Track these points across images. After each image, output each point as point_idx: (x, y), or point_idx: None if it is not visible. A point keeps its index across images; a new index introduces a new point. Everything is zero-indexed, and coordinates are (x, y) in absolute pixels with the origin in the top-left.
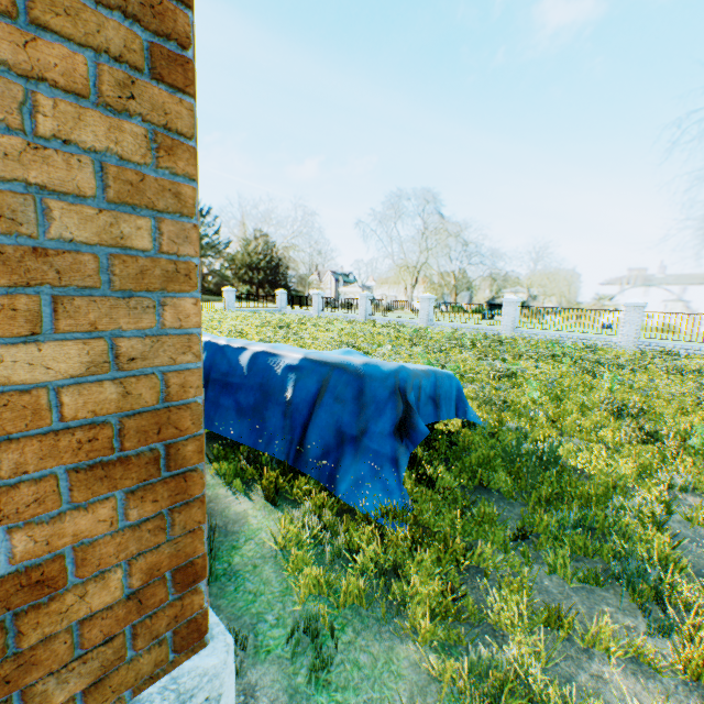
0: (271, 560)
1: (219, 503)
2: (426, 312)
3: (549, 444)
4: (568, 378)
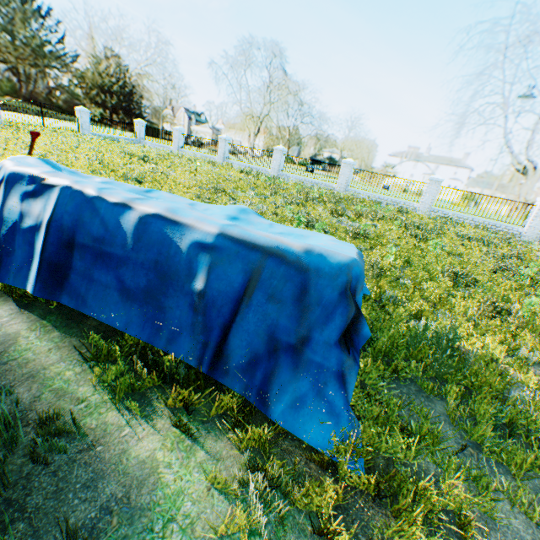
0: None
1: (110, 444)
2: (278, 163)
3: (456, 334)
4: (402, 241)
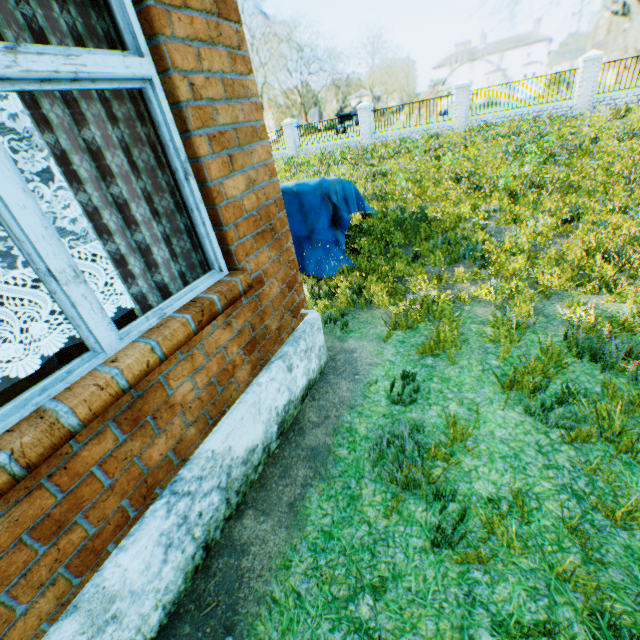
0: None
1: None
2: (292, 140)
3: (421, 207)
4: (422, 166)
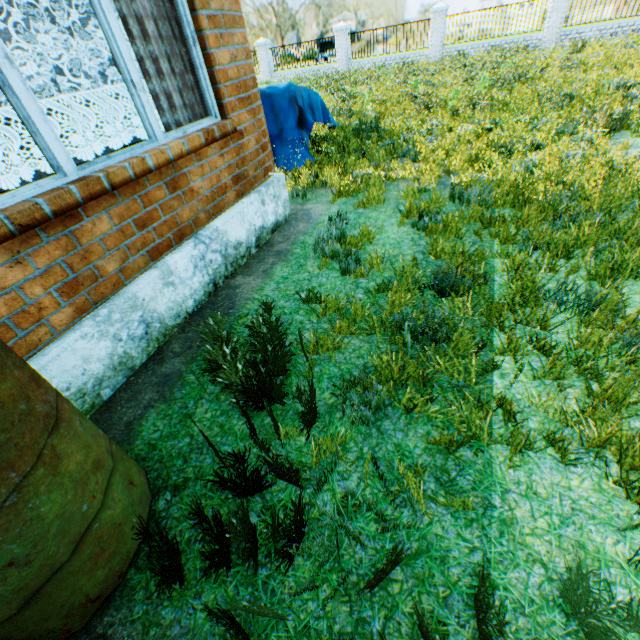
0: None
1: None
2: (266, 64)
3: (375, 118)
4: (390, 92)
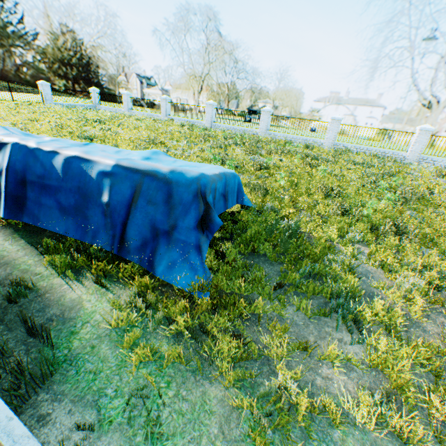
0: (106, 339)
1: (55, 293)
2: (210, 116)
3: (296, 223)
4: (299, 169)
